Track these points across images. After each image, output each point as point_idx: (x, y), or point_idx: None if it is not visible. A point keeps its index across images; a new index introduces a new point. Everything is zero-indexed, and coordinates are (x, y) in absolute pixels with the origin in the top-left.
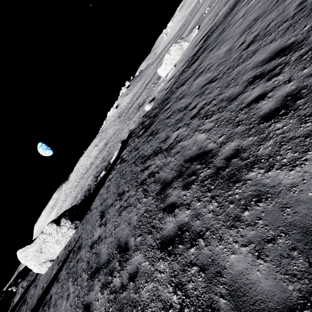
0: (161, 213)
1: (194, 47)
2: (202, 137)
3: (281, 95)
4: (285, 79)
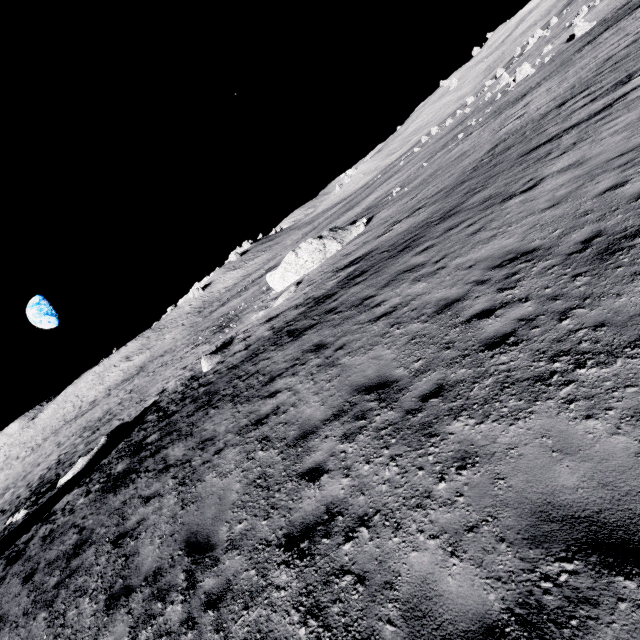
0: None
1: (335, 271)
2: None
3: None
4: None
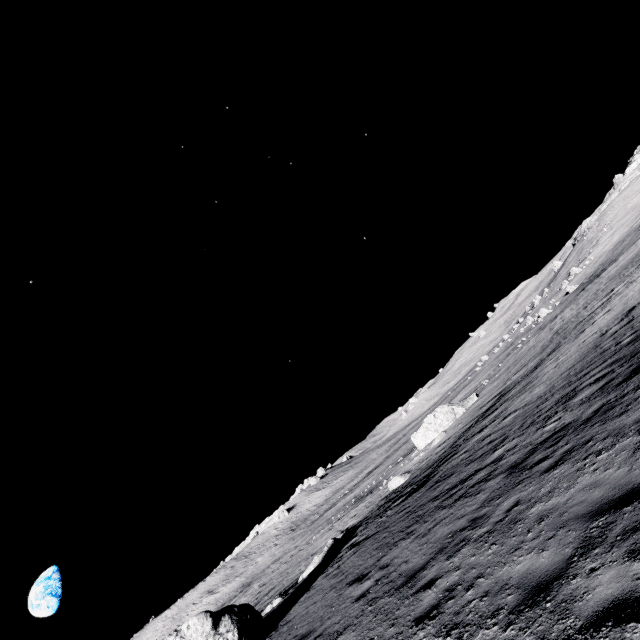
0: (526, 471)
1: (480, 407)
2: (552, 425)
3: (627, 372)
4: (626, 367)
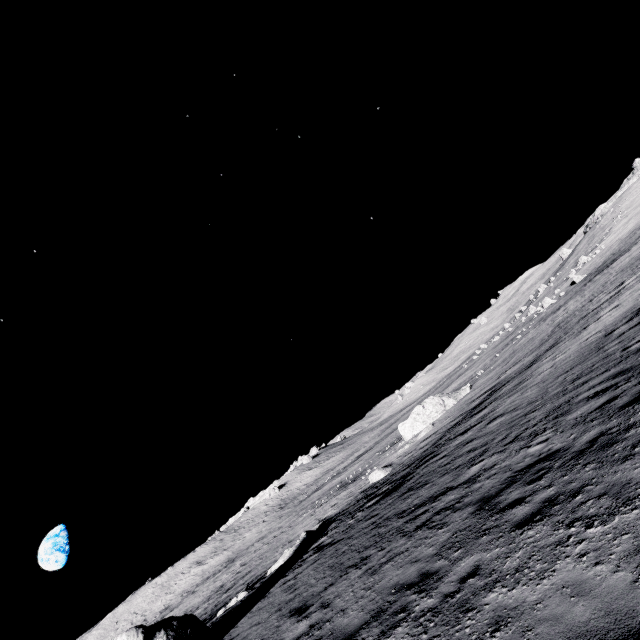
0: (496, 514)
1: (470, 402)
2: (537, 447)
3: (635, 391)
4: (634, 383)
